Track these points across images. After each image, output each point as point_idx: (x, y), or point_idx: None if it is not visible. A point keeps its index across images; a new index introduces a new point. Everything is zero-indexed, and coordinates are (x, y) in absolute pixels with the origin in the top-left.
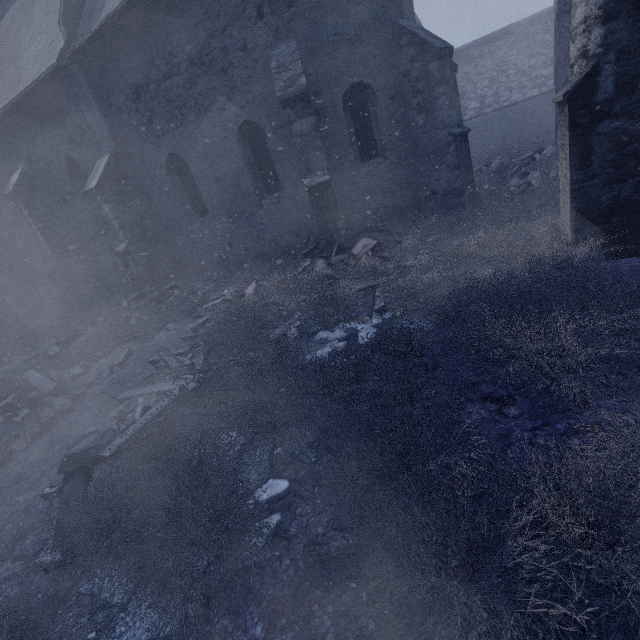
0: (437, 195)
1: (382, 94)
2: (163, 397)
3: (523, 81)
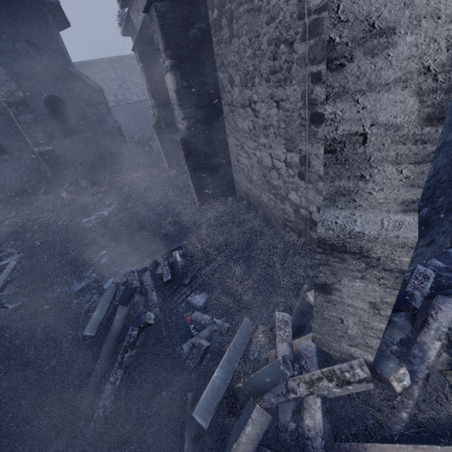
0: (114, 155)
1: (68, 103)
2: (4, 267)
3: (137, 90)
